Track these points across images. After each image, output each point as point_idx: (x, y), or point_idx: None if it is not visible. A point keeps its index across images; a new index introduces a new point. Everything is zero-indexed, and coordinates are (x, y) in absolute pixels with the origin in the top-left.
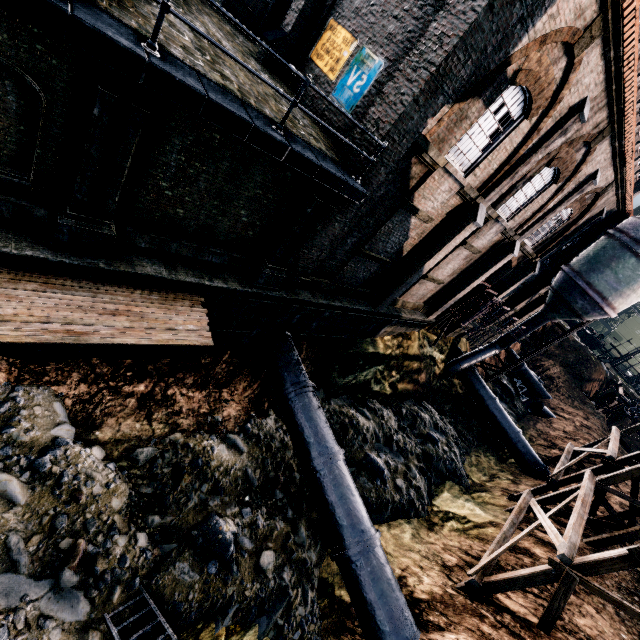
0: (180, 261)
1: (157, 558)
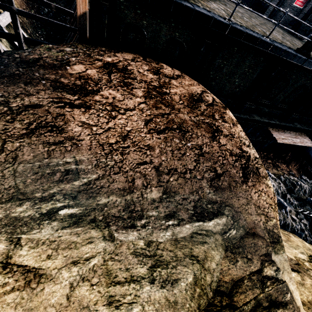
0: (301, 123)
1: (298, 204)
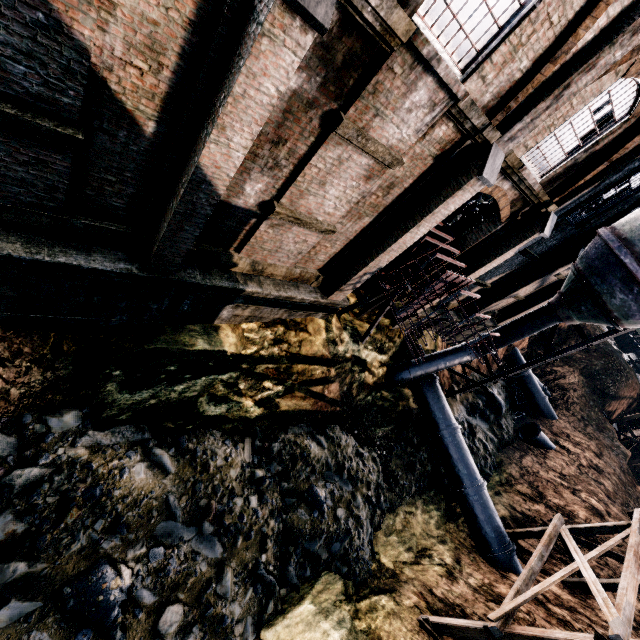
0: None
1: None
